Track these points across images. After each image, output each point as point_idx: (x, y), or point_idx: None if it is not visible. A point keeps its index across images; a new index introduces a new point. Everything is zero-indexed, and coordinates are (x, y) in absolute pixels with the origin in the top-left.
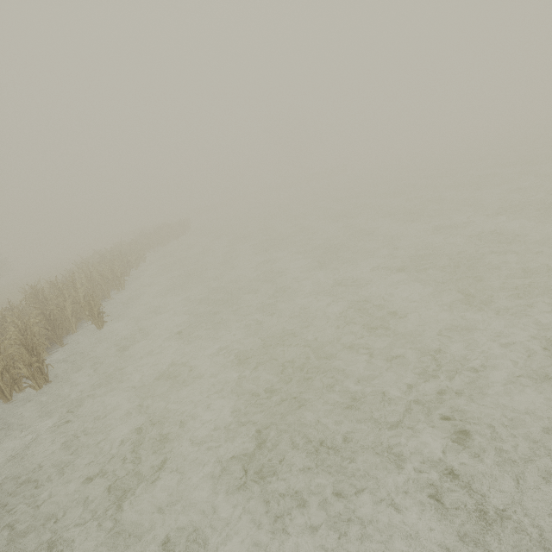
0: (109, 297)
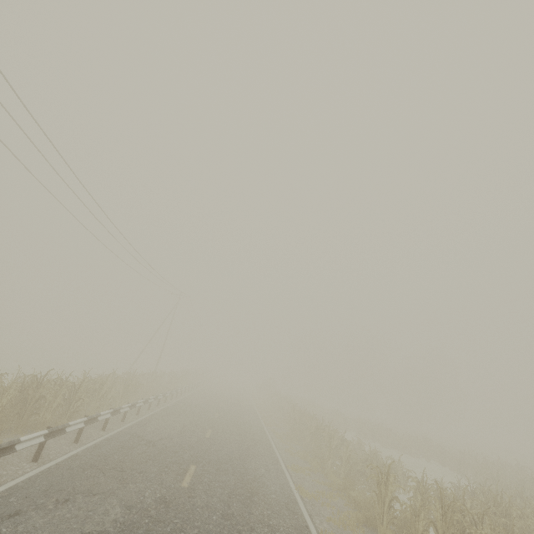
0: None
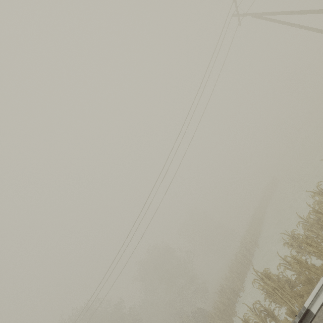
0: (259, 236)
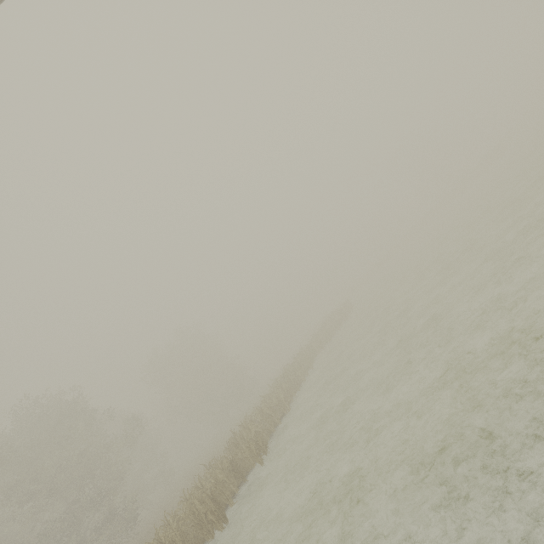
0: (280, 422)
